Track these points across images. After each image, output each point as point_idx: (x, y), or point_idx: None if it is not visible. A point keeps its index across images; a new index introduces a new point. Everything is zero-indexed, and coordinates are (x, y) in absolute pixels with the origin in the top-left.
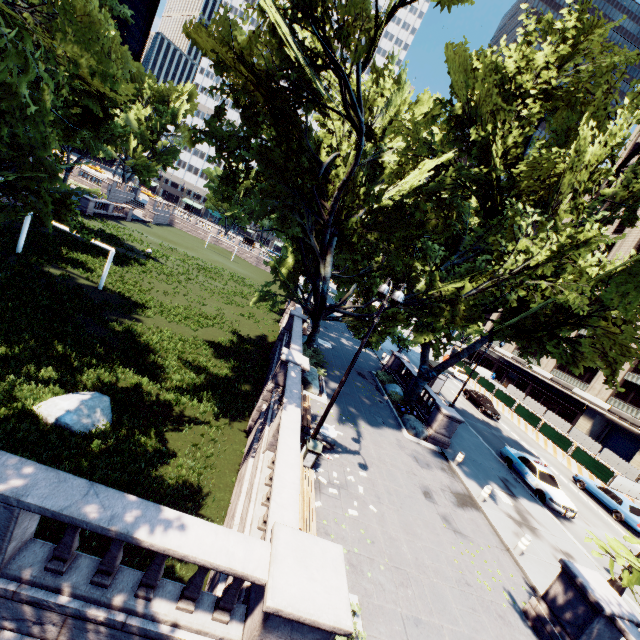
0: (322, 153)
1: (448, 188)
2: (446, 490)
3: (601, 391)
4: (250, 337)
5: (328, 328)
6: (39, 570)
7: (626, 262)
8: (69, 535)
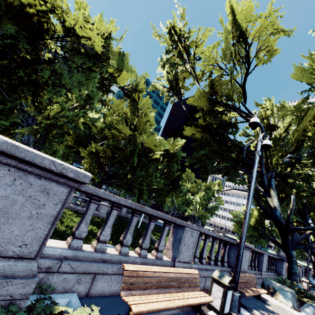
0: (251, 148)
1: None
2: None
3: None
4: None
5: None
6: None
7: None
8: None
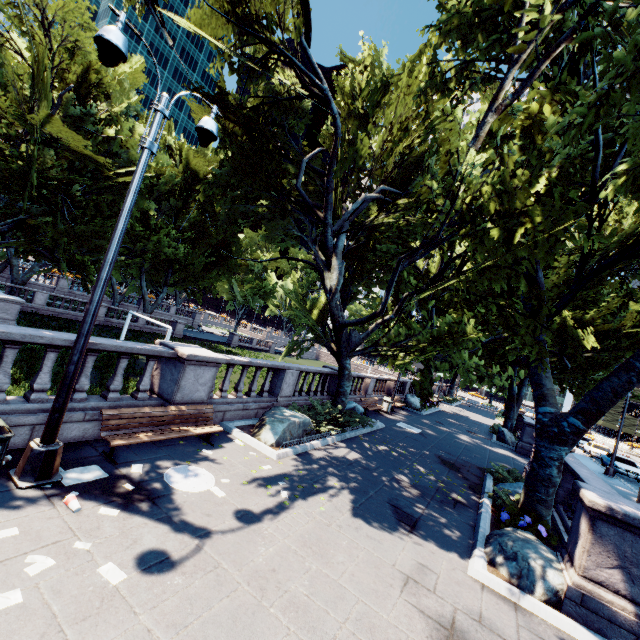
0: None
1: (453, 80)
2: None
3: None
4: None
5: (443, 423)
6: None
7: None
8: None
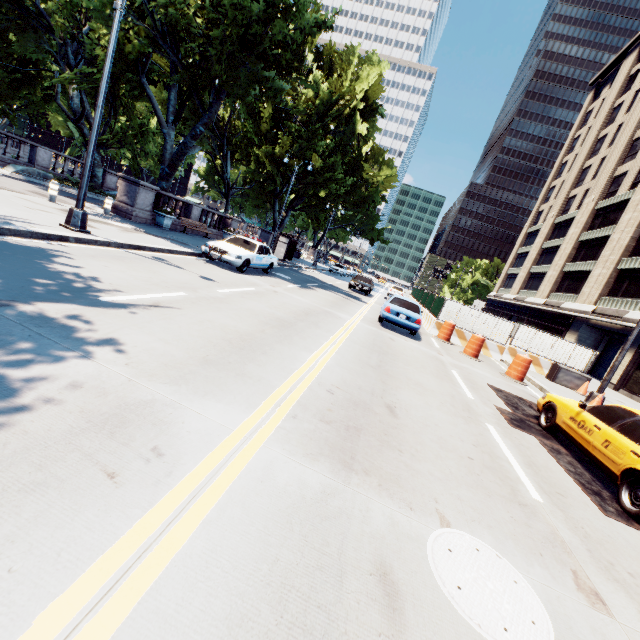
0: None
1: None
2: (13, 190)
3: (590, 294)
4: None
5: None
6: None
7: None
8: None
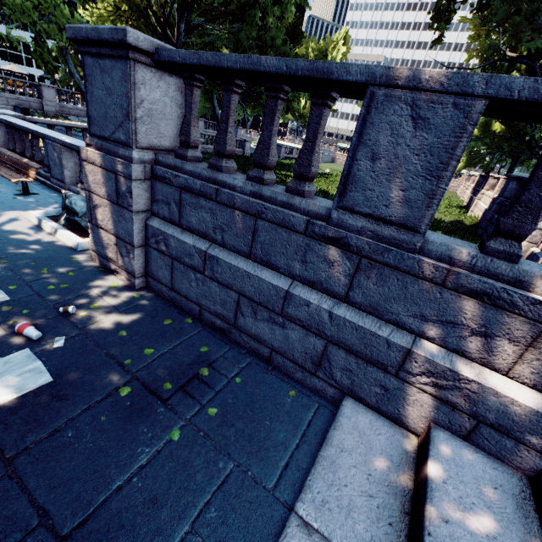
0: None
1: None
2: None
3: None
4: (443, 221)
5: None
6: (473, 252)
7: None
8: (536, 187)
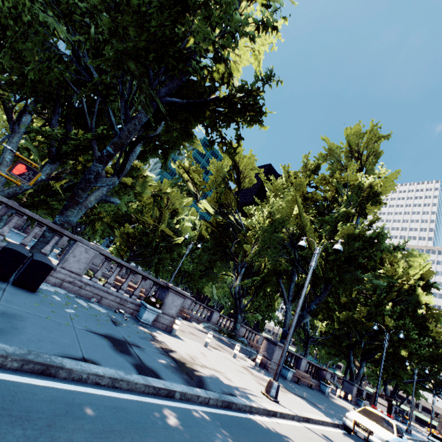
0: None
1: None
2: (213, 346)
3: None
4: None
5: None
6: None
7: (283, 204)
8: None
